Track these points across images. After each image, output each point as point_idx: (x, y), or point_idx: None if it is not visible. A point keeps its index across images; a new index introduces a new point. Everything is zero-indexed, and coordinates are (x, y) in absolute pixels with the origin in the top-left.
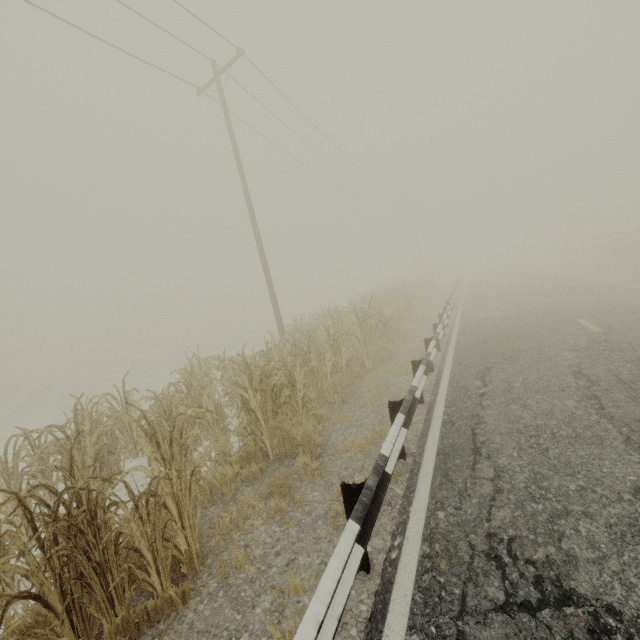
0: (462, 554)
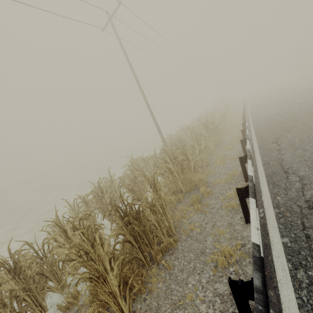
0: (295, 209)
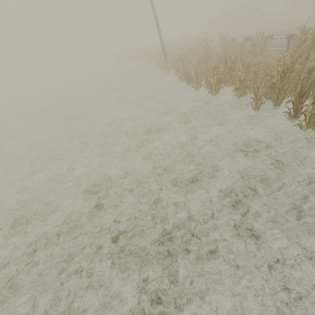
0: None
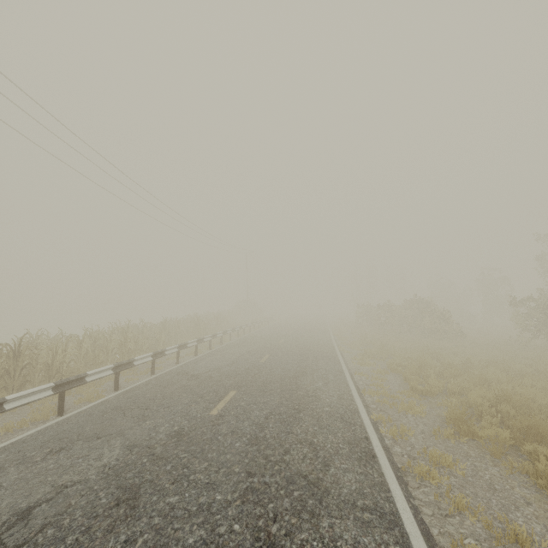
0: None
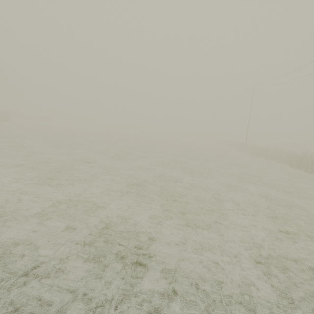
0: None
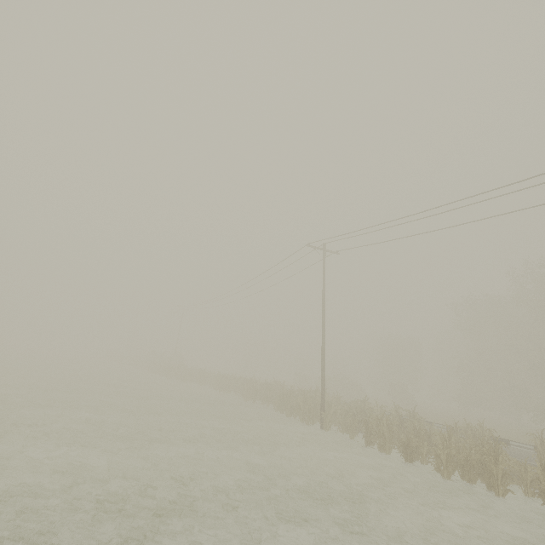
0: None
